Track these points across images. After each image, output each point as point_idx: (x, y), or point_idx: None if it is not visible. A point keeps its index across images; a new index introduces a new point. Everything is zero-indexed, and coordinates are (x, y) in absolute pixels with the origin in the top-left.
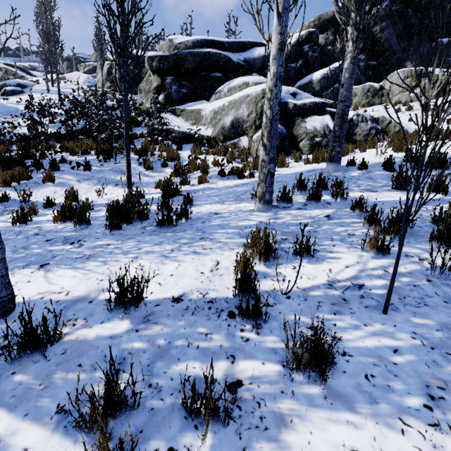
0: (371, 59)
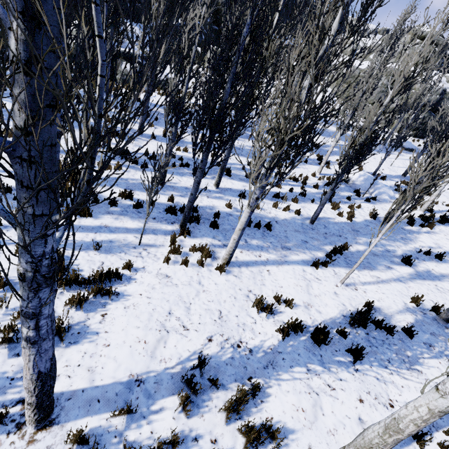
0: (215, 24)
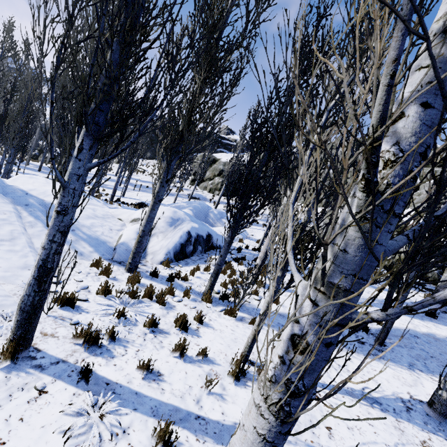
0: None
